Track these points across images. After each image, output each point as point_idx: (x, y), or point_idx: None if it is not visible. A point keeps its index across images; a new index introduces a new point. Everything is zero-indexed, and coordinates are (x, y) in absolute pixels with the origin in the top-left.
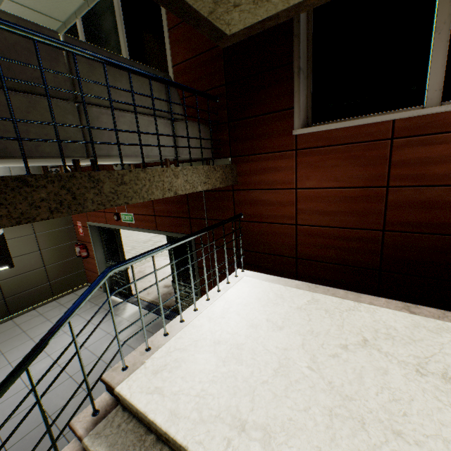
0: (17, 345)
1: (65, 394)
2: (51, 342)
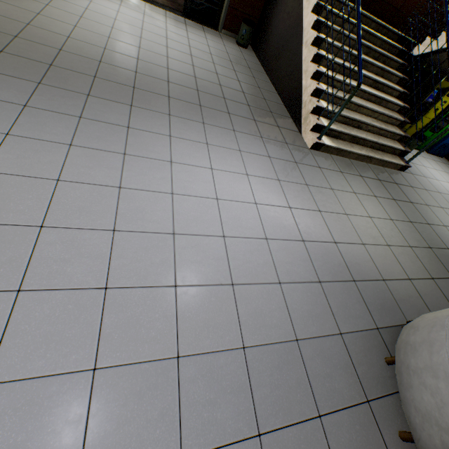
0: (49, 0)
1: (181, 47)
2: (92, 7)
